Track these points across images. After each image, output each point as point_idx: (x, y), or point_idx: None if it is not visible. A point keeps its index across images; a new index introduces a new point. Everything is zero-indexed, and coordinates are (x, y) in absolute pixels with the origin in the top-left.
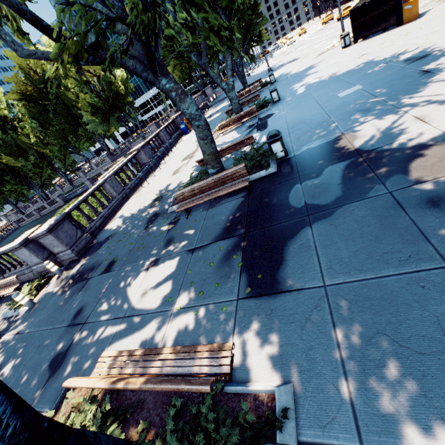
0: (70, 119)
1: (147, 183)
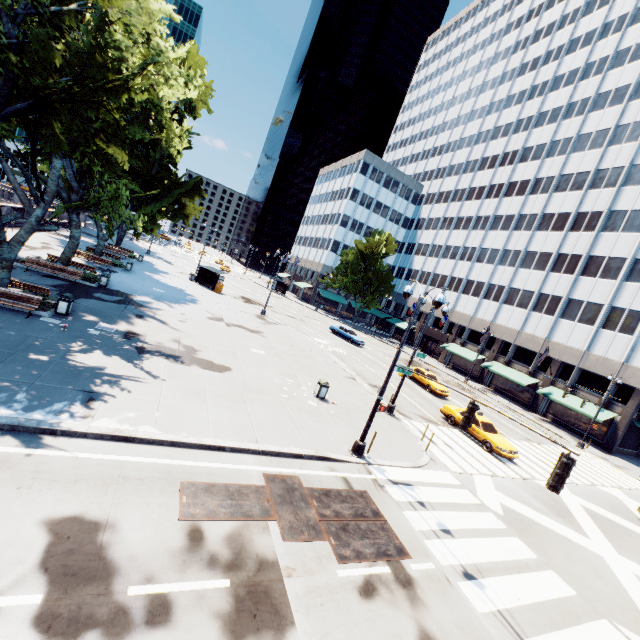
0: None
1: None
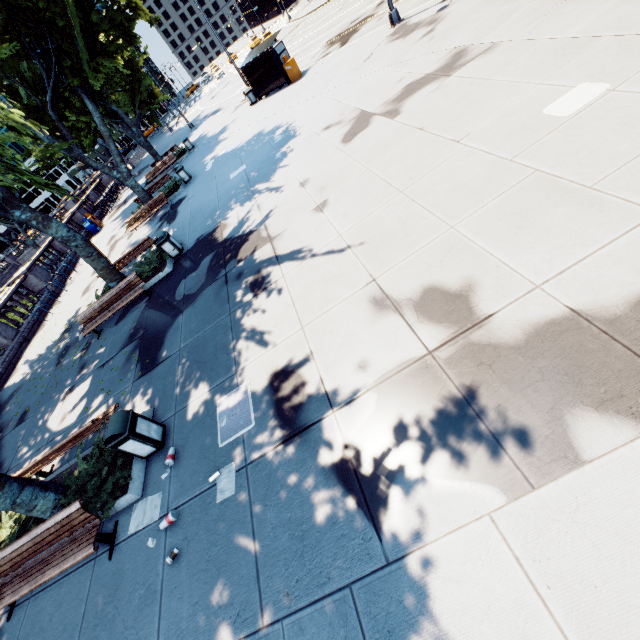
0: None
1: (52, 315)
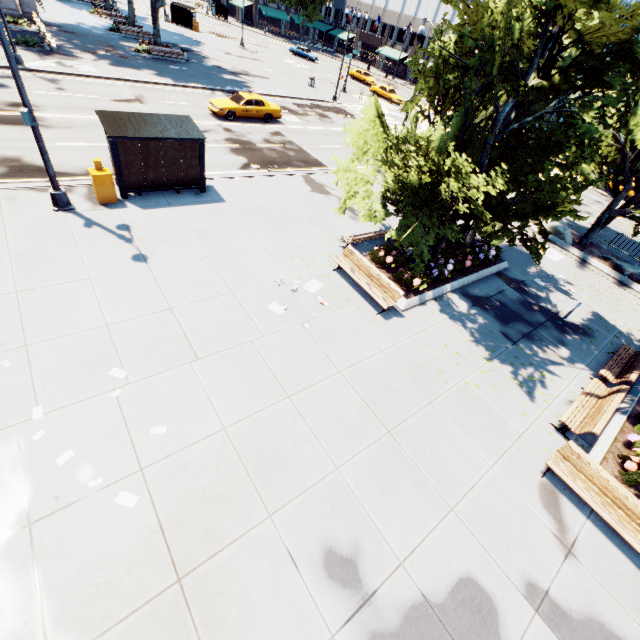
0: None
1: (45, 12)
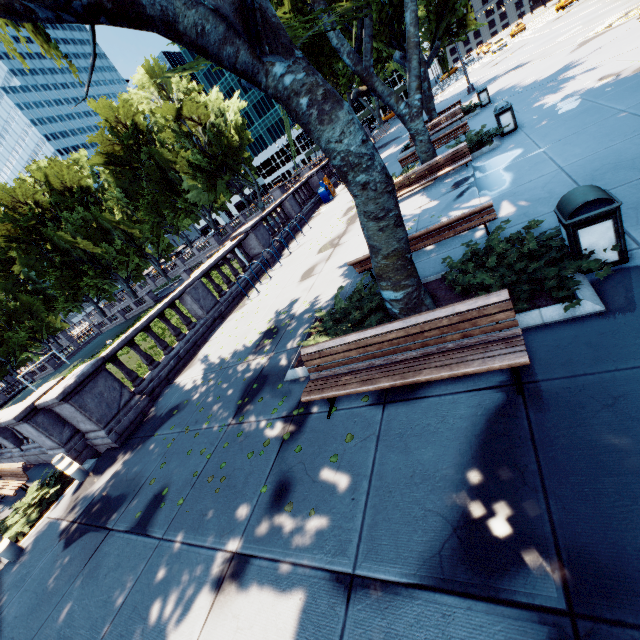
0: (166, 187)
1: (257, 293)
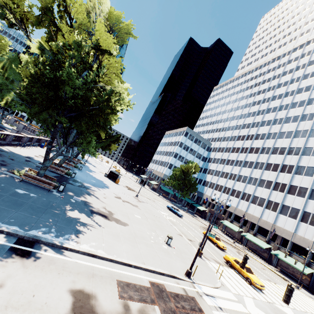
0: None
1: (20, 148)
